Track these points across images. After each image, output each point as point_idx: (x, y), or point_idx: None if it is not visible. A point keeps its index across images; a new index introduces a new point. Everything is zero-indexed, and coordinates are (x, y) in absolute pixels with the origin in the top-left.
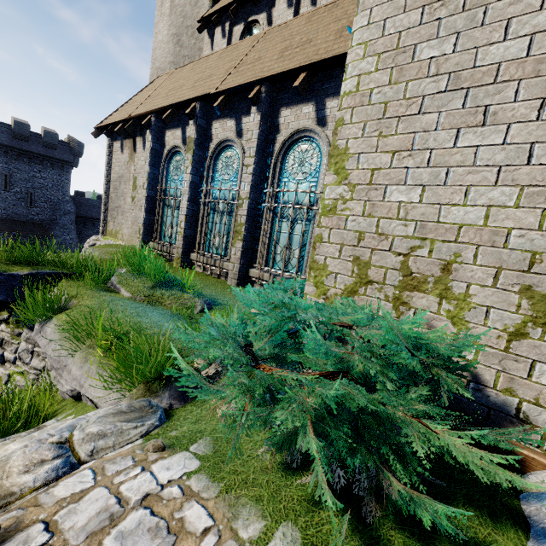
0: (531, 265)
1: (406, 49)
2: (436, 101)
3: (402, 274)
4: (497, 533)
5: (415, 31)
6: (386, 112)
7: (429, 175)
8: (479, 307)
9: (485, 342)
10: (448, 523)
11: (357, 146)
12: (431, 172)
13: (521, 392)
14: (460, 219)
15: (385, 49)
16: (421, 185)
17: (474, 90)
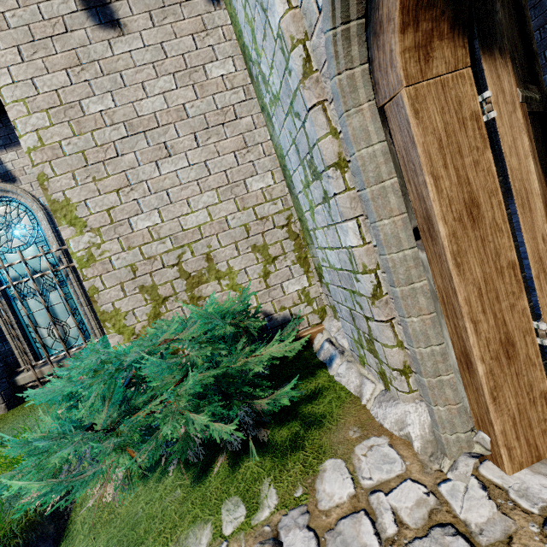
0: (248, 233)
1: (72, 105)
2: (126, 144)
3: (184, 279)
4: (318, 379)
5: (70, 89)
6: (87, 159)
7: (156, 200)
8: (240, 272)
9: (256, 290)
10: (295, 392)
11: (77, 194)
12: (156, 197)
13: (287, 304)
14: (196, 223)
15: (50, 106)
16: (155, 209)
17: (149, 133)
